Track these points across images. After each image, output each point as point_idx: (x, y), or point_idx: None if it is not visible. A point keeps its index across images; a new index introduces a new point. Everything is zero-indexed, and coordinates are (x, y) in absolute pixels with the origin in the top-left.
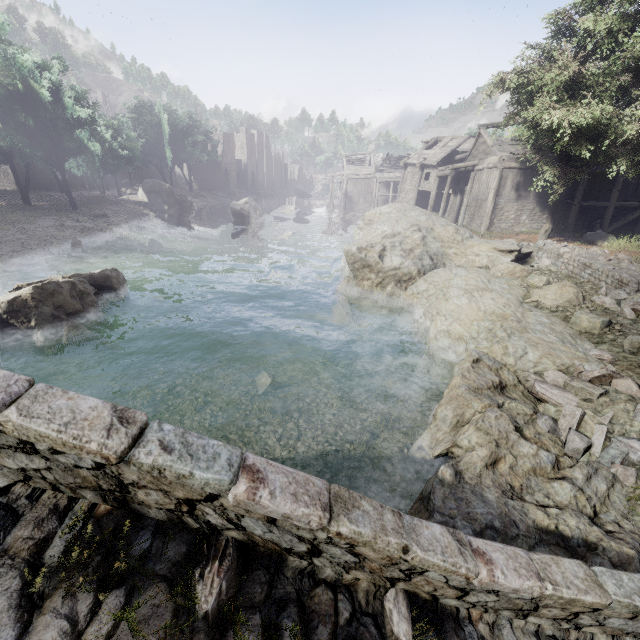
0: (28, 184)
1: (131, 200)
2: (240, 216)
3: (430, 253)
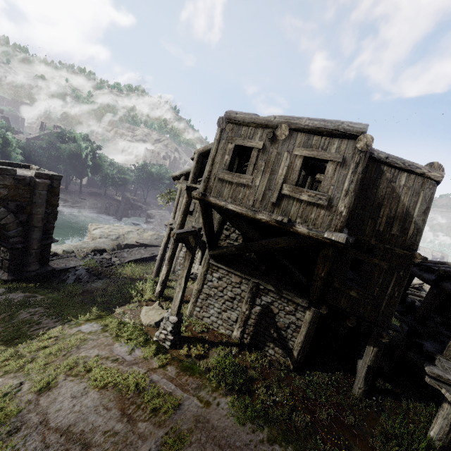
0: (68, 182)
1: (114, 198)
2: (149, 216)
3: (122, 236)
